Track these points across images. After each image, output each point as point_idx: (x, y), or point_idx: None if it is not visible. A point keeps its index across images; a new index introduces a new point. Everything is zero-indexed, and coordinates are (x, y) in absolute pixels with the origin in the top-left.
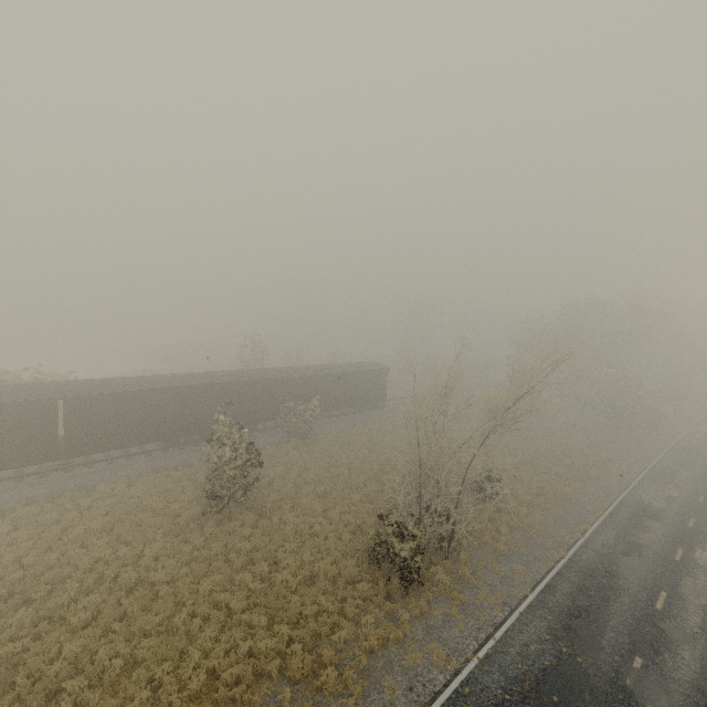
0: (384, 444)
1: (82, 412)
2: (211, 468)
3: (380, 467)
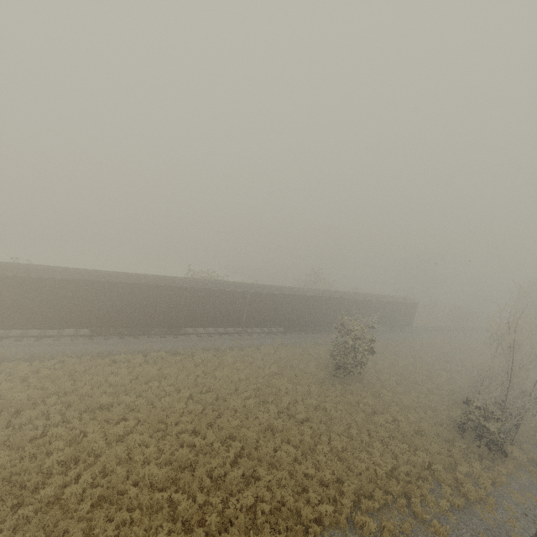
0: (421, 358)
1: (256, 302)
2: (331, 349)
3: (427, 373)
